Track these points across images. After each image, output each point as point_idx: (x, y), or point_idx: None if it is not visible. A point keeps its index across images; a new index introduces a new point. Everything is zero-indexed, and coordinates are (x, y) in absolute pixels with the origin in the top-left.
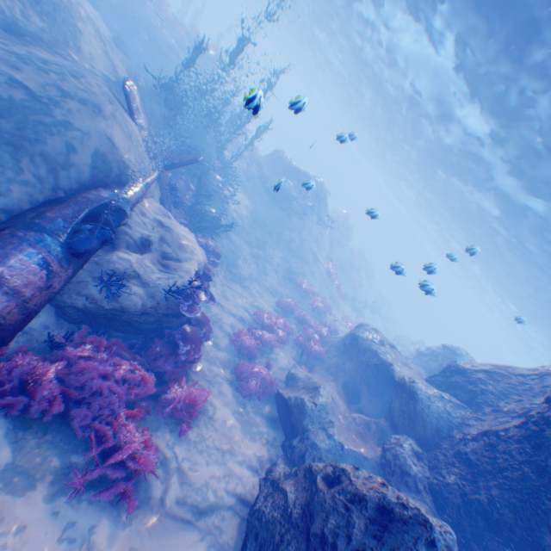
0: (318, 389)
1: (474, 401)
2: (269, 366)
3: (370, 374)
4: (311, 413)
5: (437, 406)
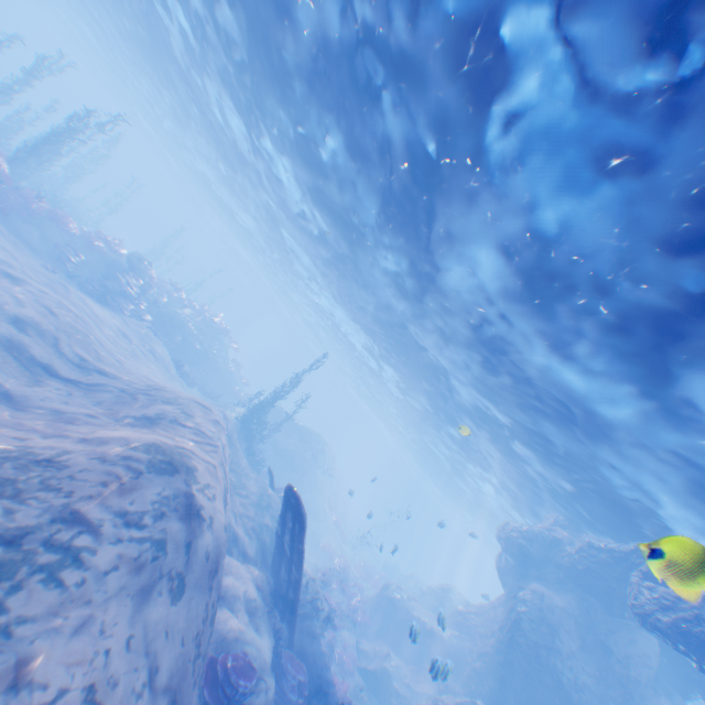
0: (391, 654)
1: (471, 632)
2: (346, 645)
3: (407, 628)
4: (394, 674)
5: (456, 642)
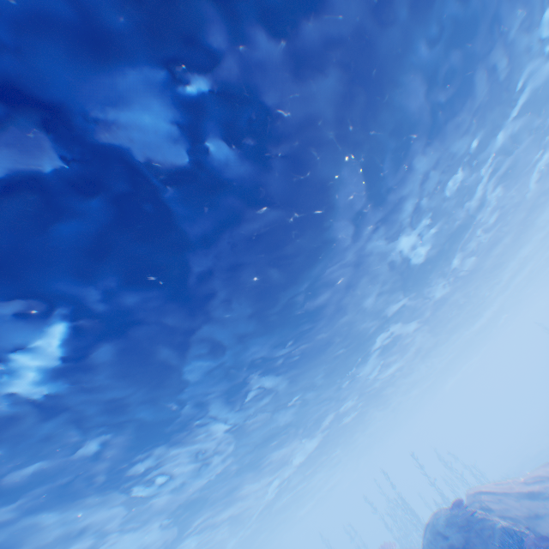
0: None
1: None
2: None
3: None
4: None
5: None
